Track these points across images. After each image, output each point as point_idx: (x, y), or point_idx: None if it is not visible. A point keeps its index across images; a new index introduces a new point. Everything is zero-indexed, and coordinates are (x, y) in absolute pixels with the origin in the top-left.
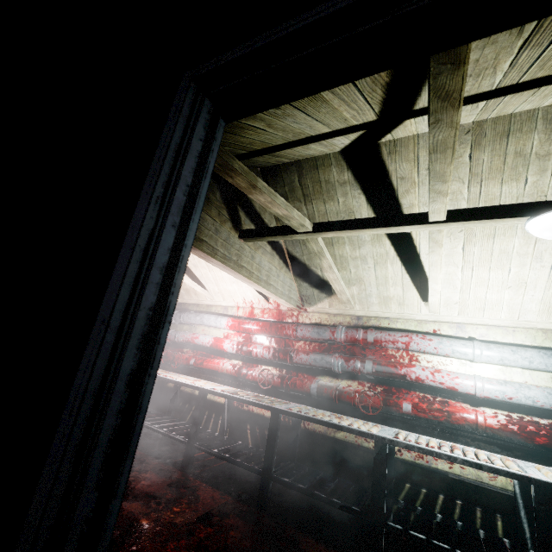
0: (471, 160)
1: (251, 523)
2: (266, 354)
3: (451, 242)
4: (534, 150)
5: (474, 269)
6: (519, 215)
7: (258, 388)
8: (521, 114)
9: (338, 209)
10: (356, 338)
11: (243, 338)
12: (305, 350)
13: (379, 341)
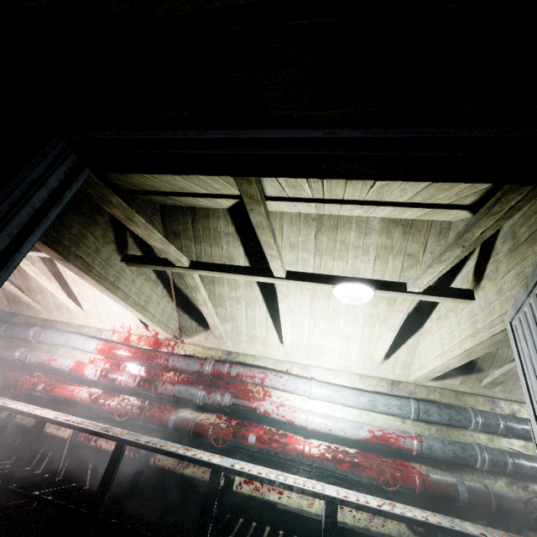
0: (315, 239)
1: None
2: (132, 382)
3: (302, 297)
4: (351, 242)
5: (317, 321)
6: (328, 282)
7: (113, 420)
8: (344, 217)
9: (222, 254)
10: (222, 371)
11: (111, 364)
12: (174, 381)
13: (240, 376)
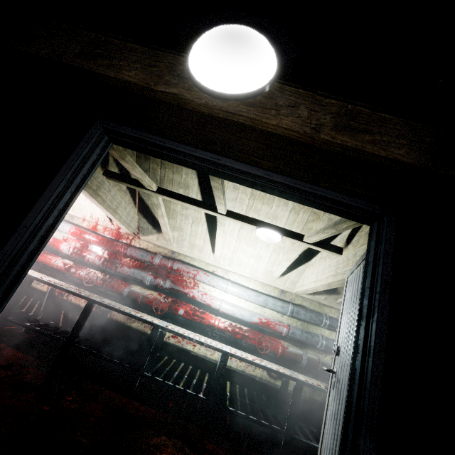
0: None
1: (46, 372)
2: (97, 261)
3: (234, 225)
4: None
5: (241, 243)
6: (254, 224)
7: (81, 285)
8: None
9: (180, 181)
10: (166, 265)
11: (81, 245)
12: (129, 265)
13: (179, 270)
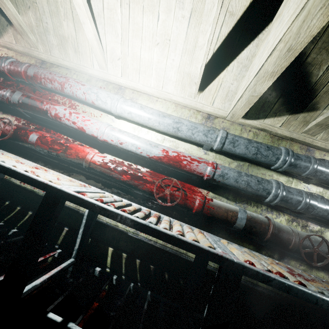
0: None
1: None
2: None
3: None
4: None
5: (131, 7)
6: None
7: None
8: None
9: None
10: (19, 69)
11: None
12: None
13: (38, 77)
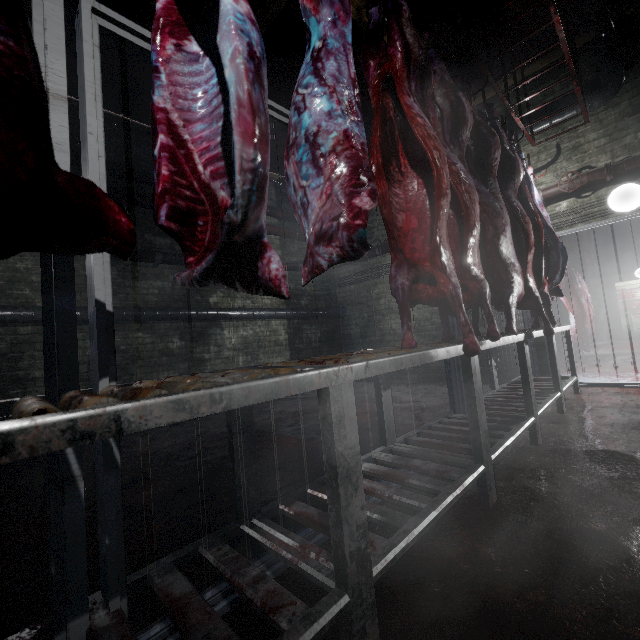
0: None
1: None
2: None
3: None
4: None
5: None
6: None
7: None
8: None
9: None
10: None
11: None
12: None
13: (621, 293)
